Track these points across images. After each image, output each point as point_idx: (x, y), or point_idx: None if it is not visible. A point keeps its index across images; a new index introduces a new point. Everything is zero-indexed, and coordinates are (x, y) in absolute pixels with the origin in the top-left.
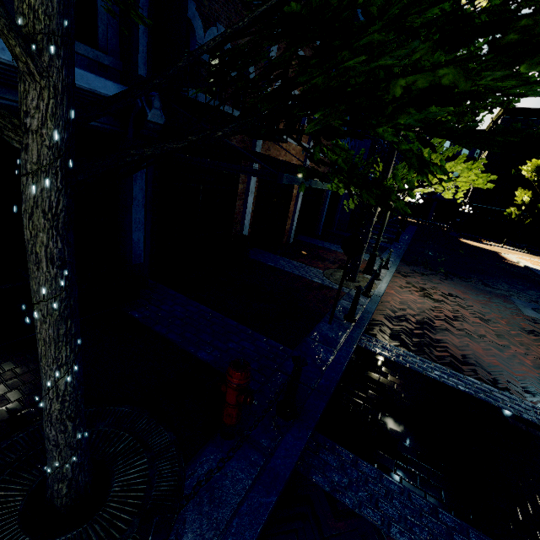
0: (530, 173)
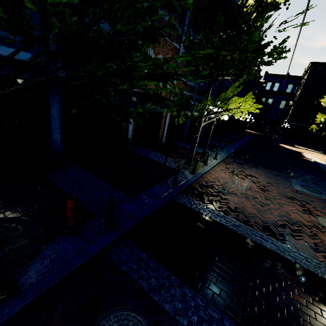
0: (325, 103)
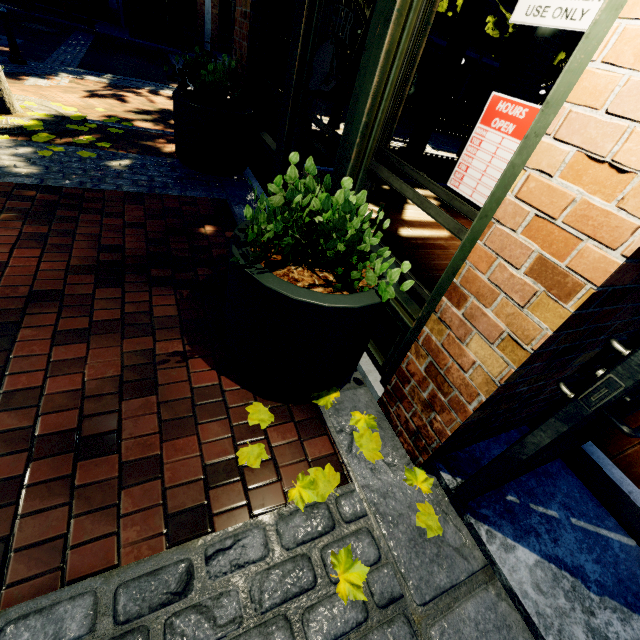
0: None
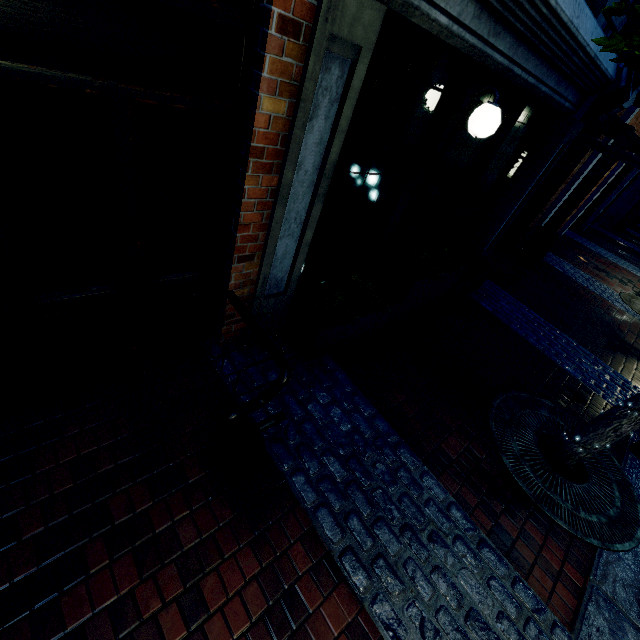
0: None
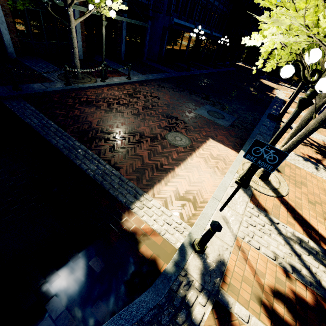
0: None
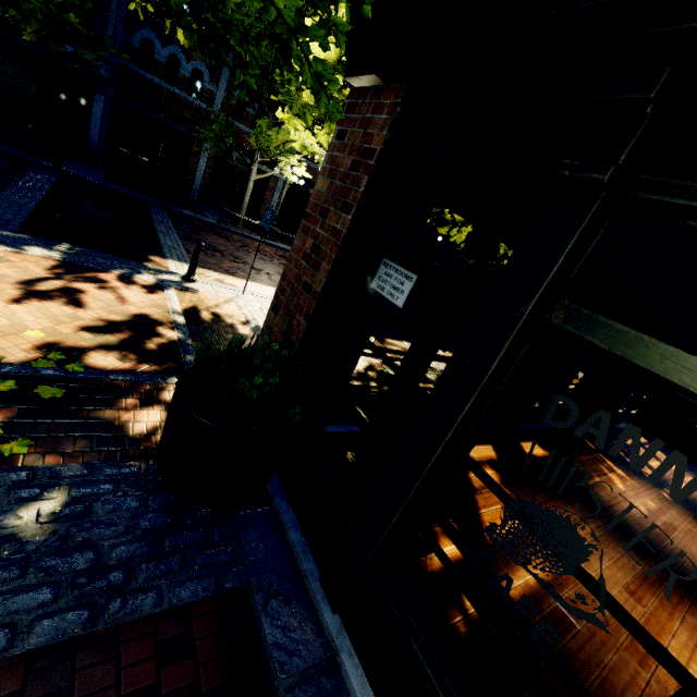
0: None
